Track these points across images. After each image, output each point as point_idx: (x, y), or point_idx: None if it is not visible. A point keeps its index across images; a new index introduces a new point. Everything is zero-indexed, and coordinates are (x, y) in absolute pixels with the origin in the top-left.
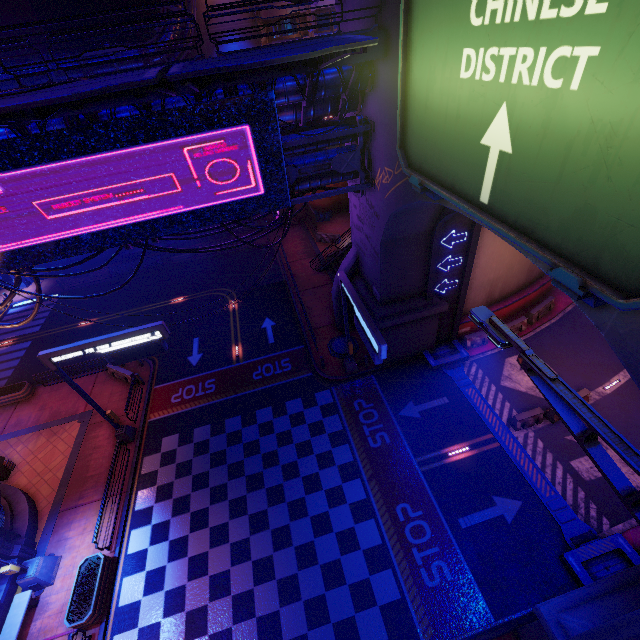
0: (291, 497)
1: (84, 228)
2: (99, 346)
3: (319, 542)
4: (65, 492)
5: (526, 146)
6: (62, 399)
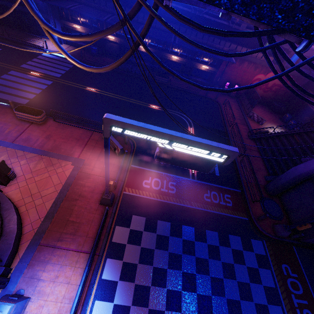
0: None
1: None
2: (164, 139)
3: None
4: (48, 226)
5: None
6: (64, 138)
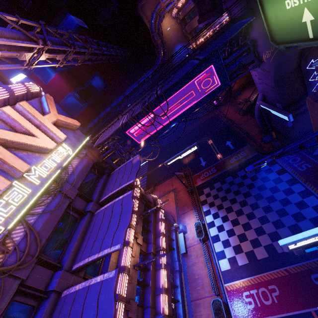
0: (266, 196)
1: (171, 119)
2: (179, 156)
3: (286, 208)
4: (178, 210)
5: (317, 14)
6: (164, 187)
